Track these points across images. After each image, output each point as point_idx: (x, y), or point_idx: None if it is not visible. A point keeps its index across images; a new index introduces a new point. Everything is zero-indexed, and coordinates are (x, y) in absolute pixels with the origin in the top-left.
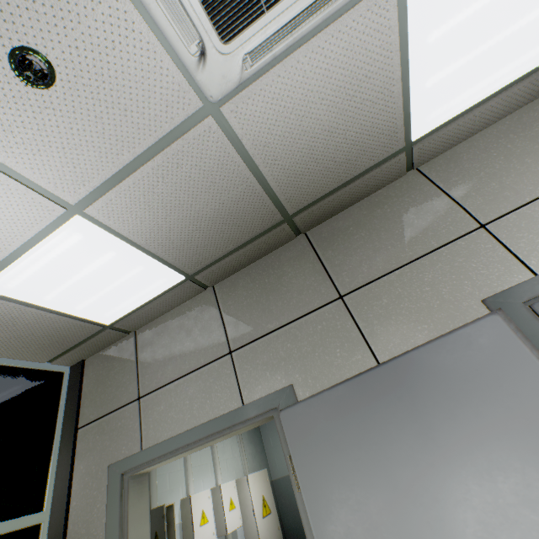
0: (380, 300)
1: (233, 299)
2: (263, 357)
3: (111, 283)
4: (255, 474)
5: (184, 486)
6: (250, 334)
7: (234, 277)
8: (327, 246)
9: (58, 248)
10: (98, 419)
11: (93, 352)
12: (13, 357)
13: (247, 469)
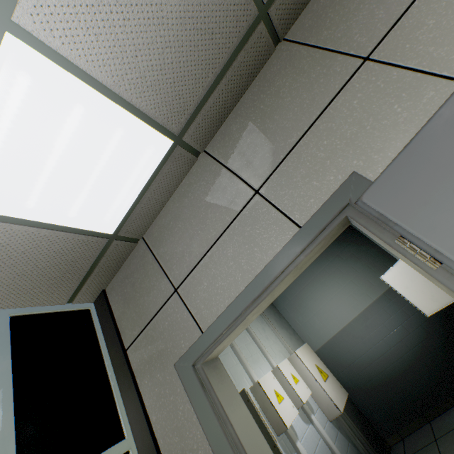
0: (423, 26)
1: (233, 146)
2: (299, 172)
3: (94, 165)
4: (300, 349)
5: (247, 376)
6: (271, 163)
7: (223, 128)
8: (317, 31)
9: (6, 107)
10: (143, 331)
11: (110, 277)
12: (28, 305)
13: (290, 349)
